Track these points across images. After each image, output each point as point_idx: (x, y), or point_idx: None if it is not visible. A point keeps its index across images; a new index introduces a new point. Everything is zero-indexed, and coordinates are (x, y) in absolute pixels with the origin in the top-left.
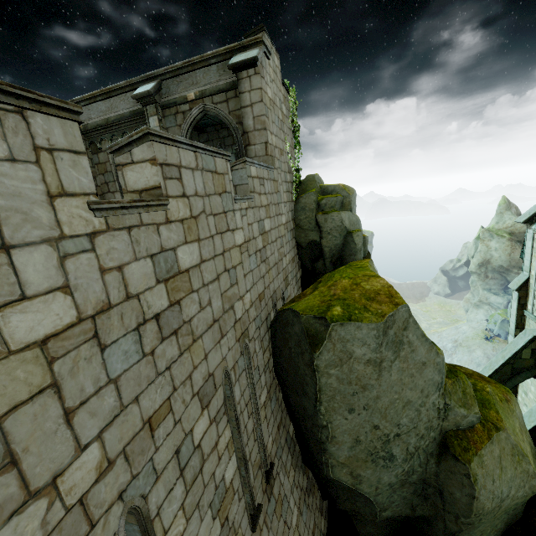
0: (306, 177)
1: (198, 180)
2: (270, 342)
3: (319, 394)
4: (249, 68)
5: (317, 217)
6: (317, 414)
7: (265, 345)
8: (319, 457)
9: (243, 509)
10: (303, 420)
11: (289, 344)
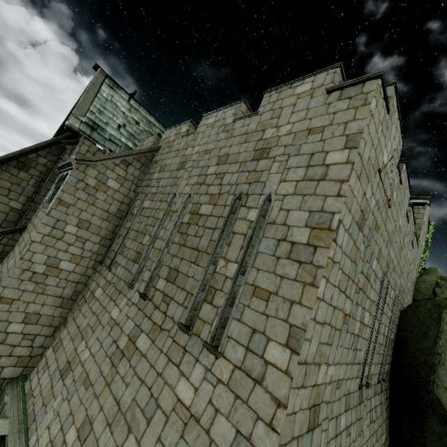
0: (429, 267)
1: (411, 224)
2: (398, 319)
3: (440, 333)
4: (420, 205)
5: (435, 289)
6: (436, 344)
7: (398, 315)
8: (427, 379)
9: (380, 361)
10: (417, 359)
11: (418, 315)
